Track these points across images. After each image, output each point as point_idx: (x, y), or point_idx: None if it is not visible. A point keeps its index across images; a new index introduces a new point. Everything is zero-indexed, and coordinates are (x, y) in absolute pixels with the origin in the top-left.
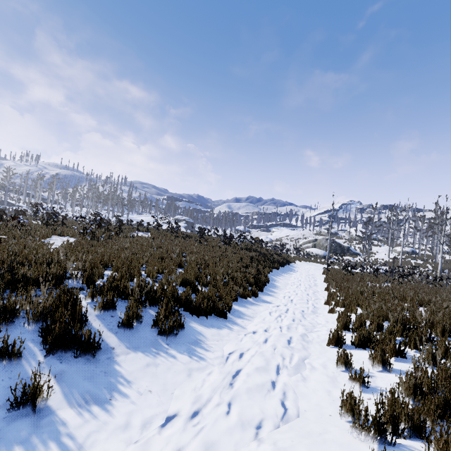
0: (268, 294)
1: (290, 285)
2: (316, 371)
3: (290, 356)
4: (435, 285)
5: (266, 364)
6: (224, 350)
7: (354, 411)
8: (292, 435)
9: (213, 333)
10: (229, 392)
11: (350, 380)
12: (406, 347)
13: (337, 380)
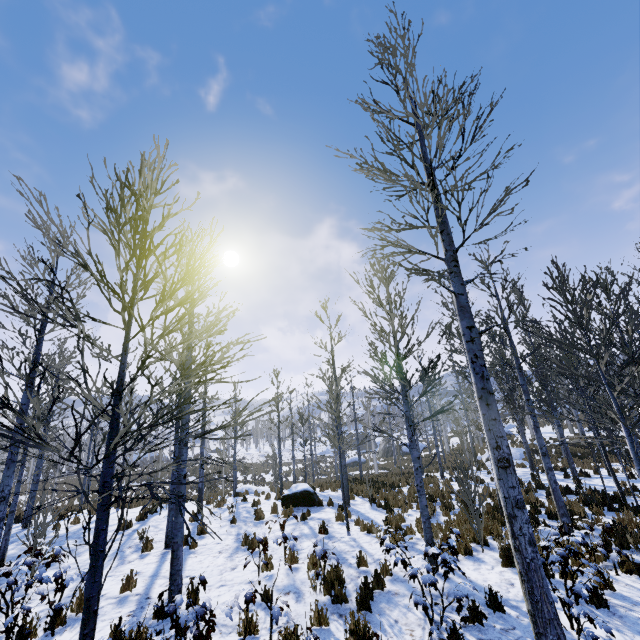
0: None
1: None
2: None
3: None
4: None
5: None
6: None
7: None
8: None
9: None
10: None
11: None
12: None
13: None
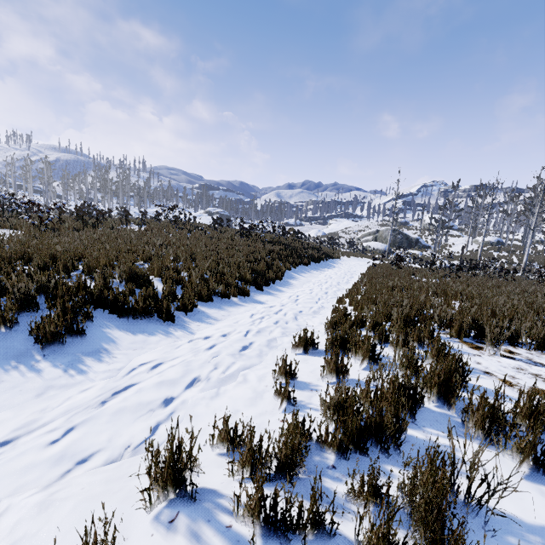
0: (269, 294)
1: (312, 282)
2: (244, 385)
3: (224, 367)
4: (506, 279)
5: (175, 378)
6: (132, 361)
7: (228, 441)
8: (99, 479)
9: (137, 340)
10: (76, 416)
11: (276, 396)
12: (382, 351)
13: (262, 397)
